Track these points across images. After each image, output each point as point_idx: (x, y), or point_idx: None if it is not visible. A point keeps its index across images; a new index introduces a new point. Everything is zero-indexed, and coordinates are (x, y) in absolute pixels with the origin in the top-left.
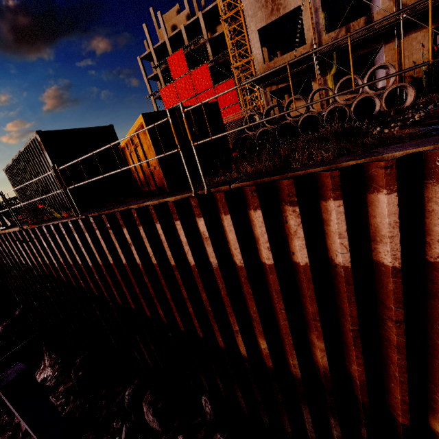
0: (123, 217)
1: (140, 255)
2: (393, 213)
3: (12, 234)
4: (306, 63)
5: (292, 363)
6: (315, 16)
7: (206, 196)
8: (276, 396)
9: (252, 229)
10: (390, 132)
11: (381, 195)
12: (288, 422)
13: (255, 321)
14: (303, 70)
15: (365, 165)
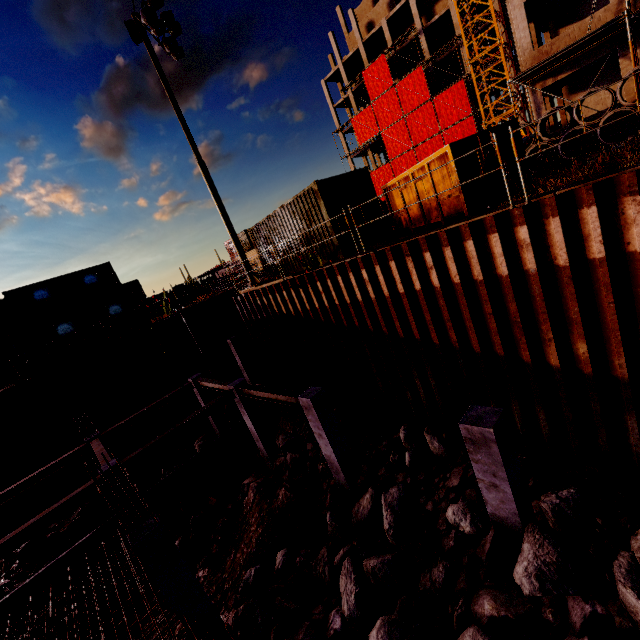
0: (428, 241)
1: (439, 278)
2: None
3: (280, 284)
4: (609, 33)
5: (618, 363)
6: None
7: (531, 205)
8: (593, 410)
9: (580, 229)
10: None
11: None
12: (606, 440)
13: (575, 323)
14: (603, 44)
15: None
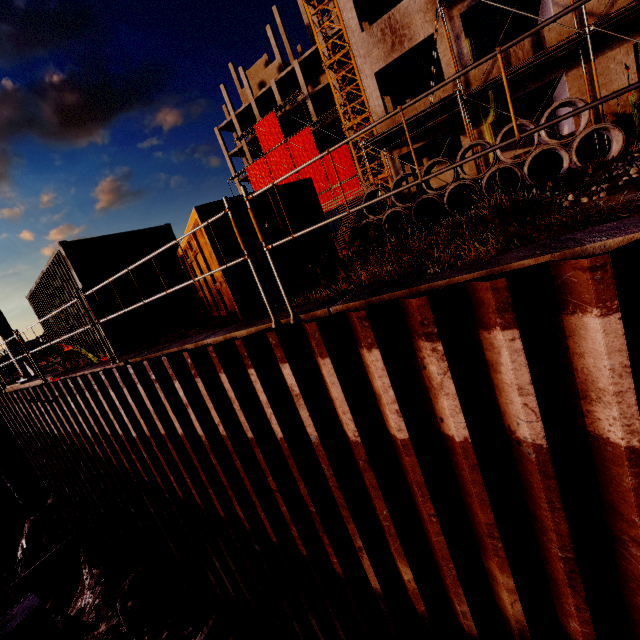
0: (173, 363)
1: (202, 422)
2: (617, 350)
3: (30, 390)
4: (448, 111)
5: (459, 609)
6: (457, 46)
7: (292, 328)
8: None
9: (368, 379)
10: (592, 201)
11: (589, 318)
12: None
13: (388, 533)
14: (445, 121)
15: (552, 266)
